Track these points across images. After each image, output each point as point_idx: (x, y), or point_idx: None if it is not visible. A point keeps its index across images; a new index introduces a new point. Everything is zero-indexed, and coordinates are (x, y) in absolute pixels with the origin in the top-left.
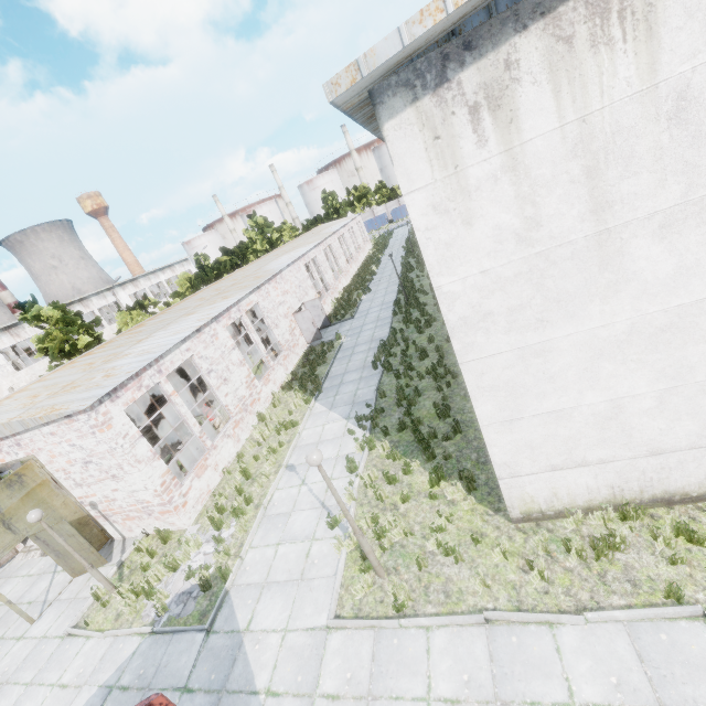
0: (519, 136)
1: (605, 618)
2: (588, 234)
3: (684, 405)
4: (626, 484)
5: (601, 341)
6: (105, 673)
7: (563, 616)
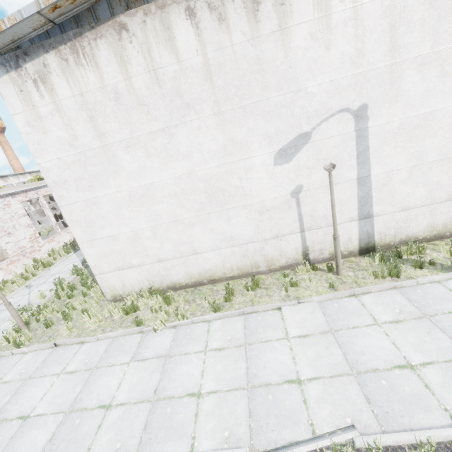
0: (57, 97)
1: (105, 336)
2: (99, 146)
3: (164, 235)
4: (154, 278)
5: (120, 199)
6: None
7: (88, 337)
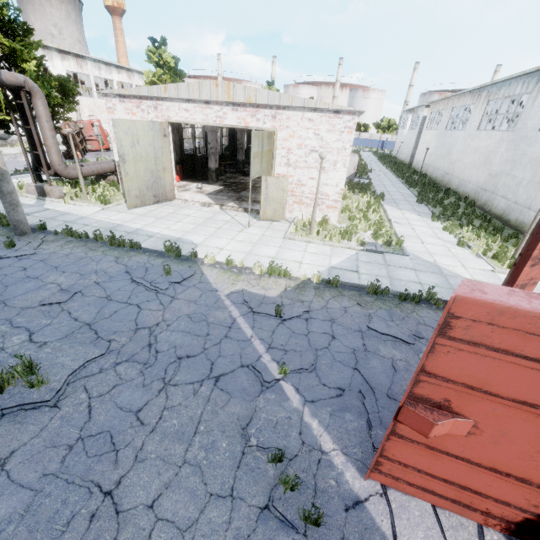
0: None
1: None
2: None
3: None
4: None
5: None
6: (343, 255)
7: None
